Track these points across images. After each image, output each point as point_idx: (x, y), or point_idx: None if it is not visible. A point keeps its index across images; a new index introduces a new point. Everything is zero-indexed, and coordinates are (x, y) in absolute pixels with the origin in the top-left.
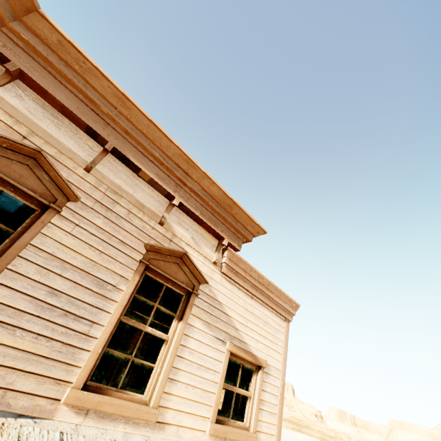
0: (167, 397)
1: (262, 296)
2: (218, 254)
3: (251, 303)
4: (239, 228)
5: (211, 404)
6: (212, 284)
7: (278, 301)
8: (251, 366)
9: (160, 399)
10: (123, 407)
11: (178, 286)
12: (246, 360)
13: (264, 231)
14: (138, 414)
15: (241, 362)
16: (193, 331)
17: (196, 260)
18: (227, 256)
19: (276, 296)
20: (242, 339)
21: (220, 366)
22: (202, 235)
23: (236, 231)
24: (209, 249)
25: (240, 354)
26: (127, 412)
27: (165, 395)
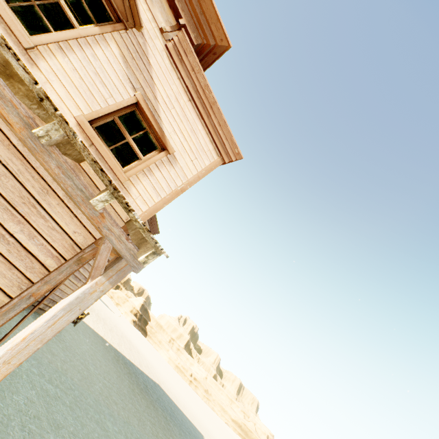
0: (49, 54)
1: (202, 109)
2: (170, 30)
3: (186, 102)
4: (202, 20)
5: (92, 108)
6: (150, 43)
7: (218, 129)
8: (156, 143)
9: (40, 43)
10: (0, 4)
11: (111, 8)
12: (153, 131)
13: (228, 42)
14: (11, 24)
15: (147, 128)
16: (106, 47)
17: (143, 11)
18: (178, 36)
19: (218, 124)
20: (158, 112)
21: (119, 98)
22: (162, 3)
23: (199, 26)
24: (162, 19)
25: (146, 113)
26: (1, 11)
27: (48, 50)
